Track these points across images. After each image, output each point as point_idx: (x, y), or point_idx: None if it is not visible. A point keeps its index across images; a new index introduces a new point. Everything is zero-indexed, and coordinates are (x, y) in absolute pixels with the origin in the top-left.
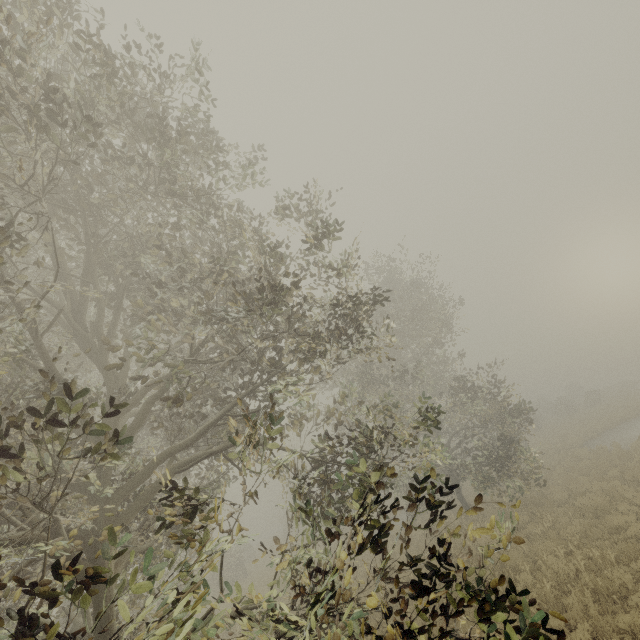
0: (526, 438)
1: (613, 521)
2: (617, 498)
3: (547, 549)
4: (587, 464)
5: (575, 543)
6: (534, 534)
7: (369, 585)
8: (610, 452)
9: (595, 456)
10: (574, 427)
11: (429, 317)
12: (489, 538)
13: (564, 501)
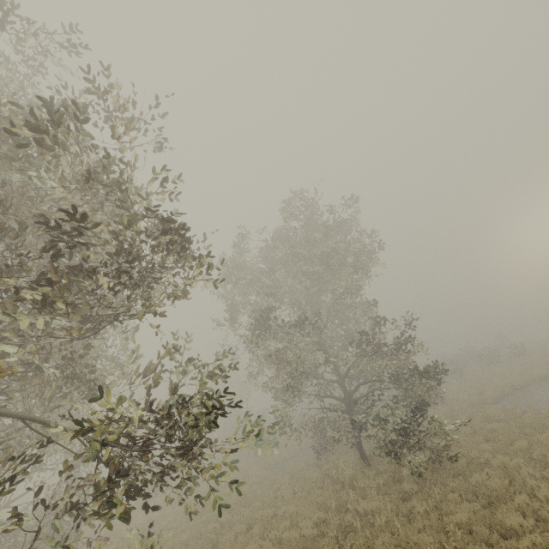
0: (447, 384)
1: (506, 520)
2: (518, 483)
3: (421, 544)
4: (495, 427)
5: (453, 545)
6: (416, 512)
7: (247, 533)
8: (523, 414)
9: (506, 418)
10: (493, 379)
11: (346, 262)
12: (369, 506)
13: (461, 470)
